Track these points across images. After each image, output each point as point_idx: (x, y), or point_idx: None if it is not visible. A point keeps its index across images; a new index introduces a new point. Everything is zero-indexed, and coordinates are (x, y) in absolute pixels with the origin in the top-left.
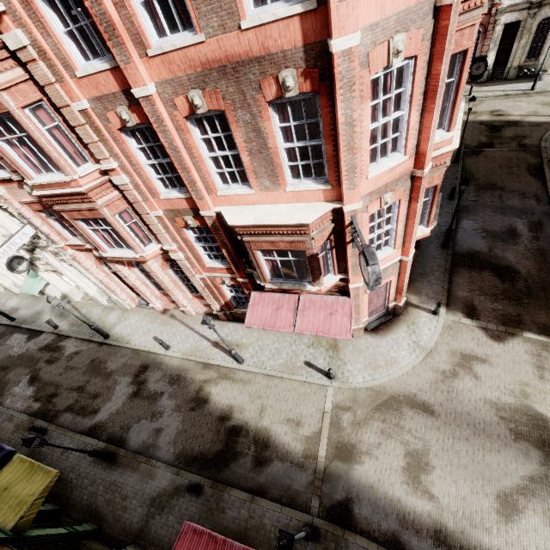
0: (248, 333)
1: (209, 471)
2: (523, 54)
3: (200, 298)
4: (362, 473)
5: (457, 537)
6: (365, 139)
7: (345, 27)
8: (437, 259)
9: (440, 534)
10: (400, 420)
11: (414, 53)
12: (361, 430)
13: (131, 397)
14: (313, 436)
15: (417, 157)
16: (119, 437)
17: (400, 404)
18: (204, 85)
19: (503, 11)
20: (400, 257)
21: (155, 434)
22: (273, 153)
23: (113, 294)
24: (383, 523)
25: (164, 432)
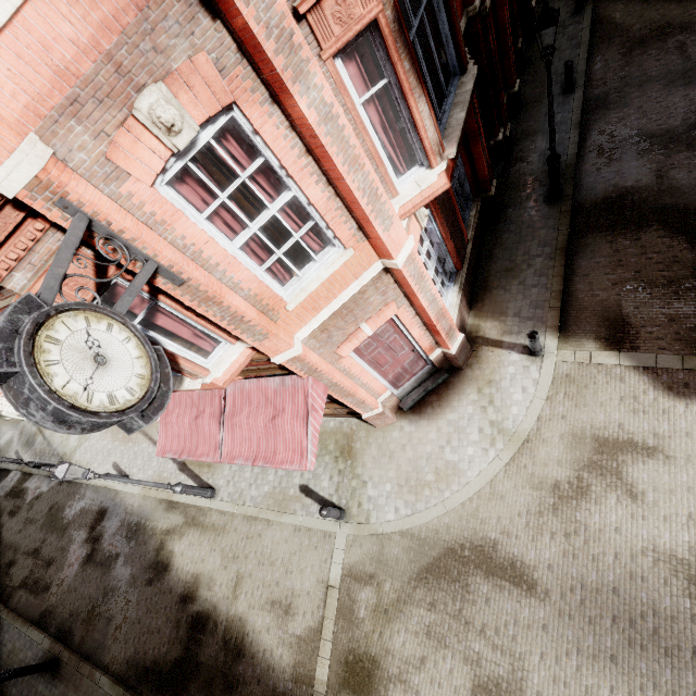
0: None
1: (163, 695)
2: None
3: None
4: None
5: None
6: None
7: None
8: (540, 229)
9: None
10: (463, 605)
11: None
12: (389, 628)
13: (84, 564)
14: (308, 638)
15: None
16: (67, 630)
17: (463, 567)
18: None
19: None
20: (377, 263)
21: (105, 626)
22: None
23: None
24: None
25: (115, 623)
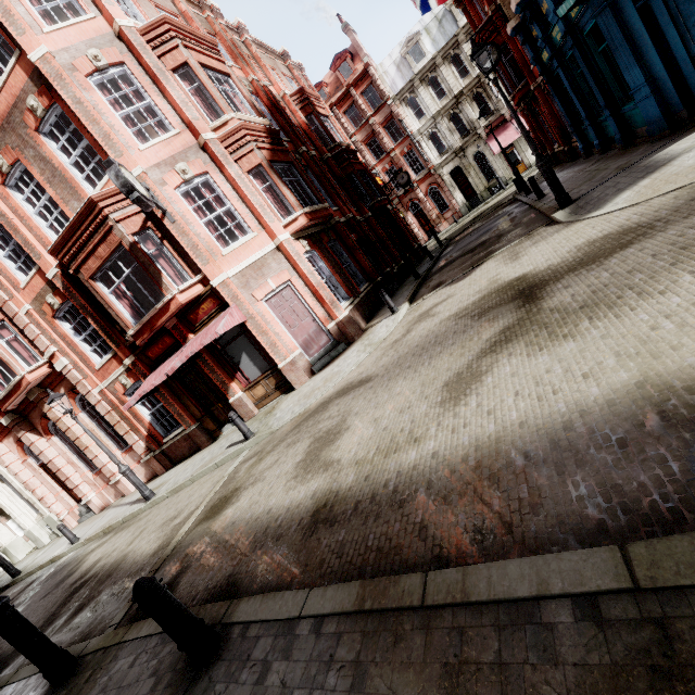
0: (180, 467)
1: None
2: (482, 180)
3: (130, 451)
4: (228, 515)
5: (354, 491)
6: (113, 118)
7: (33, 48)
8: (409, 287)
9: (322, 510)
10: (320, 417)
11: (119, 61)
12: (259, 464)
13: None
14: (185, 518)
15: (191, 130)
16: None
17: (328, 403)
18: (0, 148)
19: (439, 167)
20: (272, 243)
21: None
22: (62, 171)
23: (44, 506)
24: (221, 568)
25: None
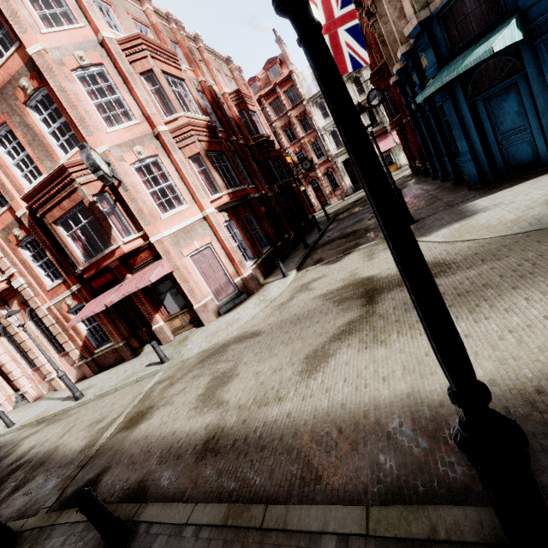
0: (106, 374)
1: None
2: None
3: (66, 355)
4: (143, 429)
5: (234, 431)
6: (88, 106)
7: (32, 44)
8: (299, 254)
9: (211, 441)
10: (219, 357)
11: (99, 62)
12: (170, 388)
13: None
14: (108, 424)
15: (149, 122)
16: None
17: (227, 346)
18: None
19: (335, 157)
20: (200, 214)
21: None
22: (42, 137)
23: None
24: (134, 474)
25: None
